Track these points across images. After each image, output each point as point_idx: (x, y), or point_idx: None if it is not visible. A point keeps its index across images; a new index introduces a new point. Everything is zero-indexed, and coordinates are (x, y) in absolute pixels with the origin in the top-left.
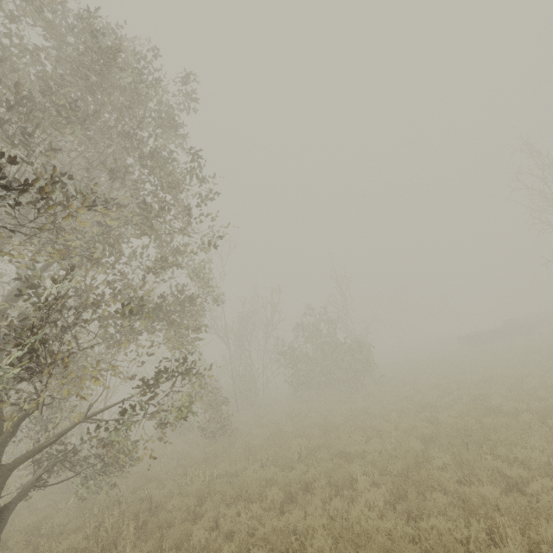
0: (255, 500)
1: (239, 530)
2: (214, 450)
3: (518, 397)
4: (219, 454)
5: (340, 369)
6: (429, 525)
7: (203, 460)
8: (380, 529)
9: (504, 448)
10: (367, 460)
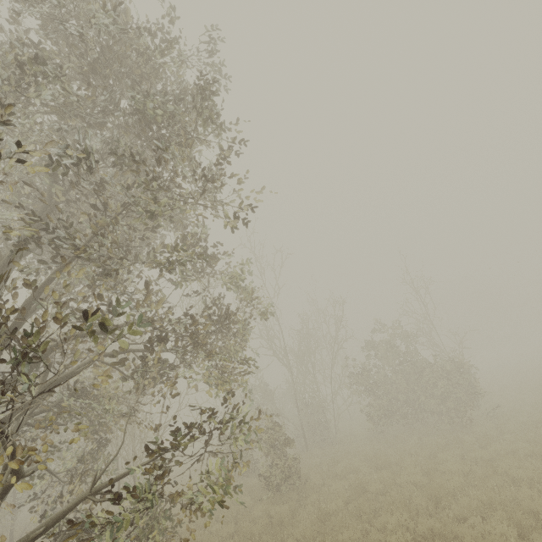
0: None
1: None
2: (279, 514)
3: None
4: (286, 520)
5: (433, 397)
6: None
7: (265, 527)
8: None
9: None
10: None
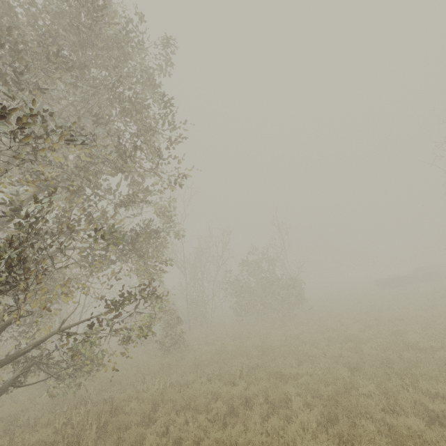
0: (201, 411)
1: (187, 437)
2: (169, 362)
3: (432, 336)
4: (173, 365)
5: (277, 300)
6: None
7: (159, 369)
8: None
9: (425, 383)
10: (300, 382)
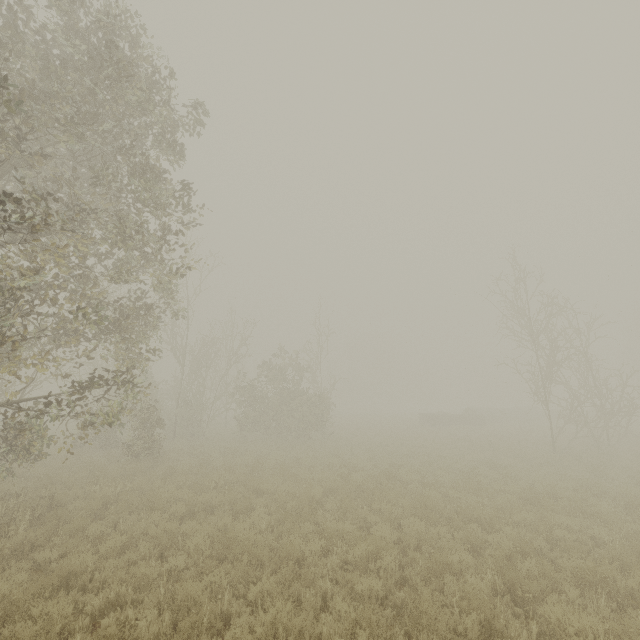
0: (158, 511)
1: (136, 531)
2: (134, 468)
3: (419, 471)
4: (139, 472)
5: (294, 418)
6: (288, 540)
7: (119, 475)
8: (251, 539)
9: (376, 502)
10: (274, 497)
